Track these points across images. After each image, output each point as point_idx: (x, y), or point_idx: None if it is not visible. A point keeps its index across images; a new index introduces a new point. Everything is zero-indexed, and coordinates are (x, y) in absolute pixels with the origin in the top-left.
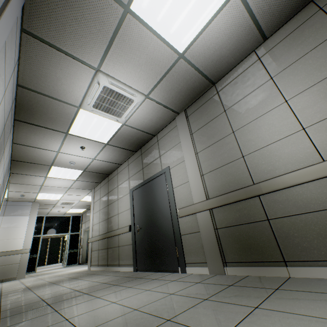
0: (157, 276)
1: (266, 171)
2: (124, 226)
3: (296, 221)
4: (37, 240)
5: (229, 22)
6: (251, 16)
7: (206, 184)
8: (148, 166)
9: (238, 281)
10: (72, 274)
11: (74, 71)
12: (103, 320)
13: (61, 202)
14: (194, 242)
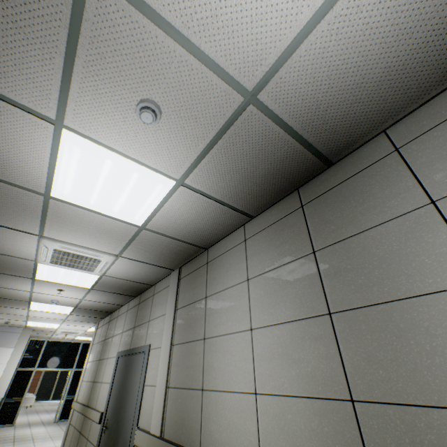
0: None
1: (214, 438)
2: (100, 407)
3: None
4: (28, 375)
5: (188, 204)
6: (216, 199)
7: (167, 405)
8: (138, 328)
9: None
10: None
11: (13, 236)
12: None
13: (60, 330)
14: None
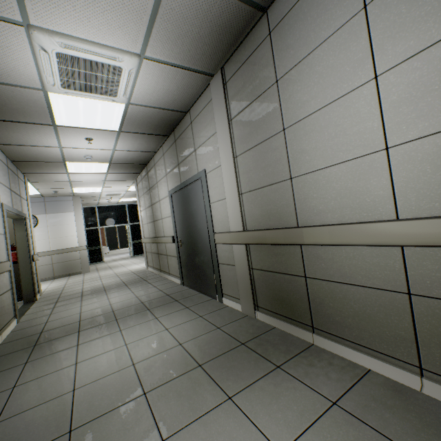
0: (194, 301)
1: (316, 211)
2: (168, 235)
3: (336, 290)
4: (96, 232)
5: None
6: None
7: (244, 208)
8: (183, 163)
9: (255, 338)
10: (128, 275)
11: None
12: (99, 375)
13: (104, 194)
14: (230, 276)
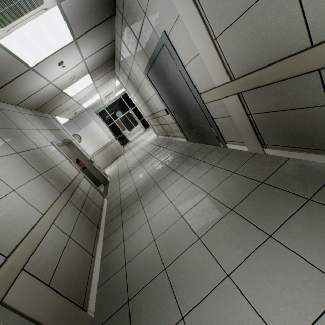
0: (203, 154)
1: None
2: (161, 109)
3: None
4: (115, 126)
5: None
6: None
7: (224, 55)
8: (141, 37)
9: (272, 174)
10: (149, 147)
11: None
12: (164, 228)
13: (103, 98)
14: (228, 126)
